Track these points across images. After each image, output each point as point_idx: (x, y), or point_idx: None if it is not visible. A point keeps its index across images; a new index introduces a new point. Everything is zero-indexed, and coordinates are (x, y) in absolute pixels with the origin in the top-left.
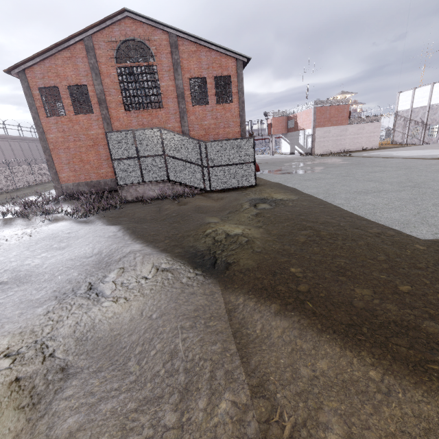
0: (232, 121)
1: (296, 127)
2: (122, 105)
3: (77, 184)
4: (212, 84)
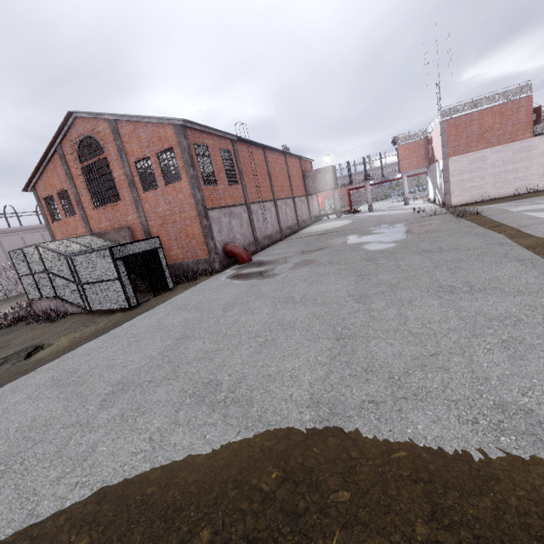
0: (187, 203)
1: (433, 156)
2: (92, 203)
3: None
4: (157, 163)
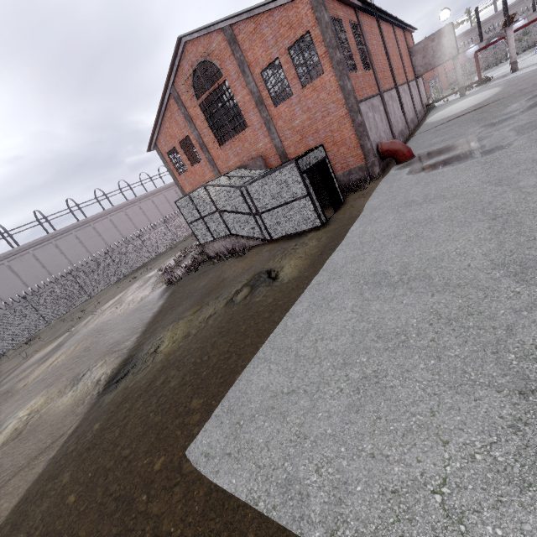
0: (332, 102)
1: None
2: (216, 141)
3: None
4: (289, 62)
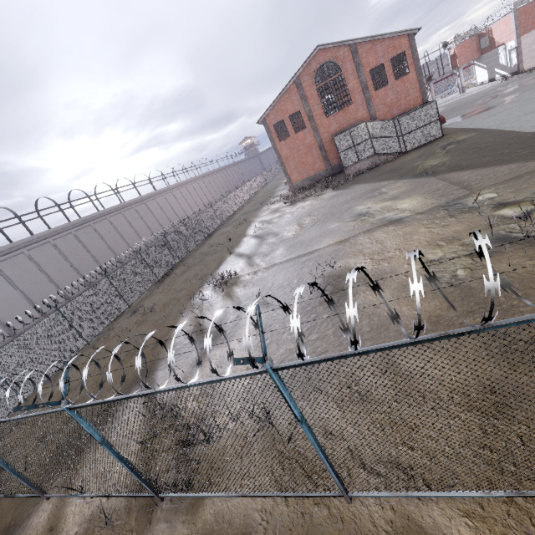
0: (412, 89)
1: (492, 44)
2: (323, 114)
3: (302, 181)
4: (389, 66)
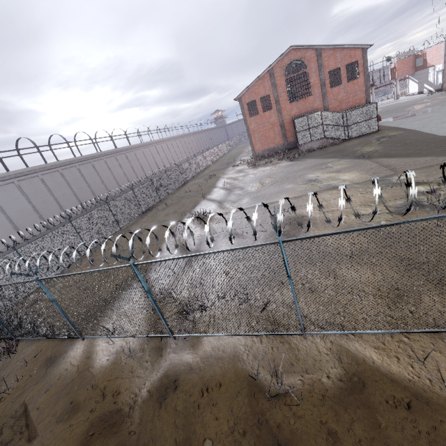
0: (359, 91)
1: (425, 64)
2: (287, 100)
3: (263, 151)
4: (344, 70)
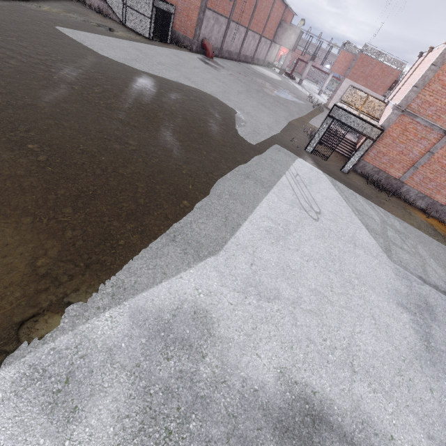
0: None
1: None
2: None
3: None
4: None
